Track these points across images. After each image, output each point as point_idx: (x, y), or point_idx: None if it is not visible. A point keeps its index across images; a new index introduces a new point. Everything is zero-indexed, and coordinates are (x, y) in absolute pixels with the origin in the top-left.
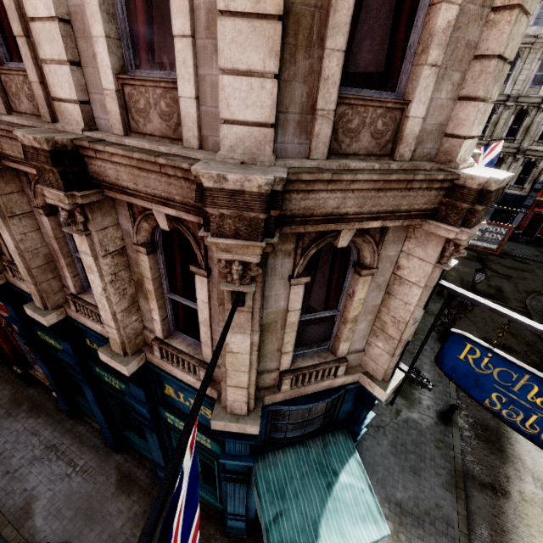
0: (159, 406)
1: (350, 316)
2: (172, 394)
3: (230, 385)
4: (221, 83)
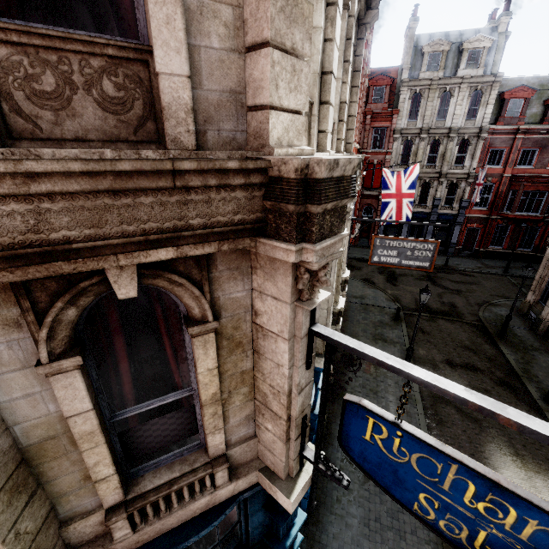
0: None
1: (204, 396)
2: None
3: None
4: None
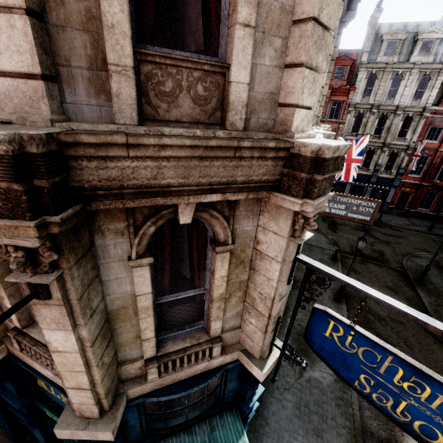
0: (34, 400)
1: (215, 294)
2: (44, 386)
3: (70, 387)
4: None
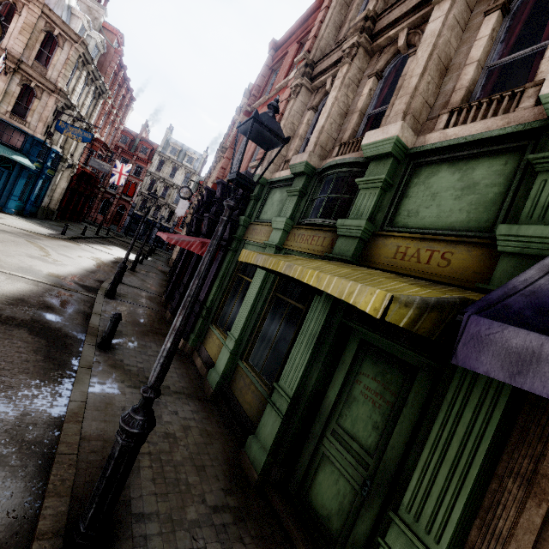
0: None
1: (33, 108)
2: None
3: None
4: (14, 44)
